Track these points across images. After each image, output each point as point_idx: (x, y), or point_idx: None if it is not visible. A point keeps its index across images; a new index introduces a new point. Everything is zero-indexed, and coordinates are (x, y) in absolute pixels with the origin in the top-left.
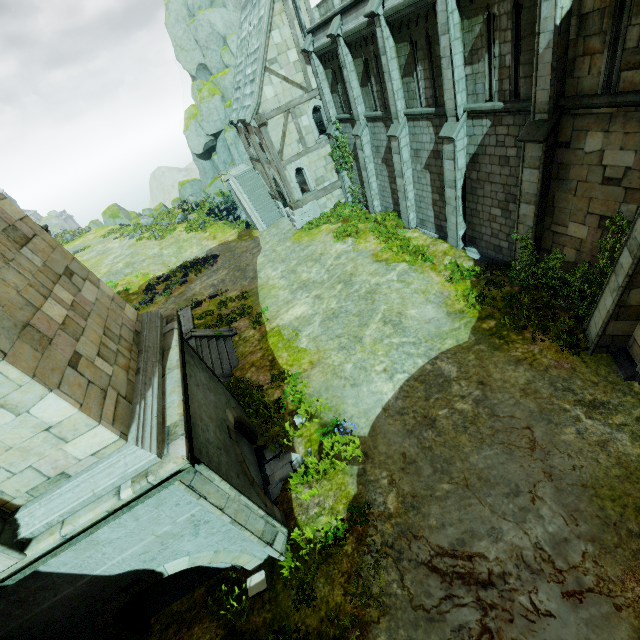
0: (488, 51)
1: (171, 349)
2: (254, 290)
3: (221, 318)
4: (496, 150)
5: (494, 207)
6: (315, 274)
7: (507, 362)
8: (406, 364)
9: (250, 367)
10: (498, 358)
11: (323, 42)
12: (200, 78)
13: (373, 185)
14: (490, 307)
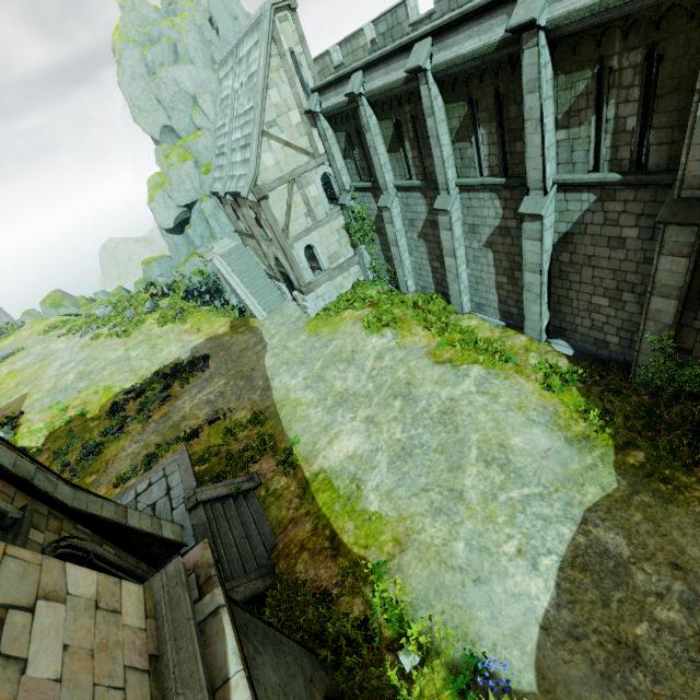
0: (596, 112)
1: (232, 693)
2: (271, 409)
3: (233, 458)
4: (603, 229)
5: (597, 295)
6: (353, 382)
7: (697, 525)
8: (547, 537)
9: (299, 552)
10: (679, 518)
11: (335, 102)
12: (165, 142)
13: (406, 262)
14: (624, 429)
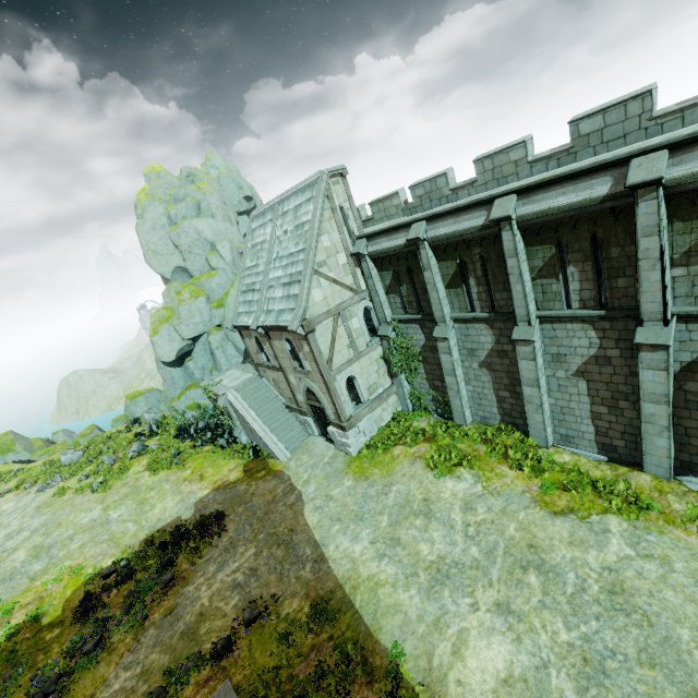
0: None
1: None
2: (338, 594)
3: (304, 694)
4: None
5: None
6: (446, 545)
7: None
8: None
9: None
10: None
11: (388, 246)
12: (176, 280)
13: (462, 392)
14: None
